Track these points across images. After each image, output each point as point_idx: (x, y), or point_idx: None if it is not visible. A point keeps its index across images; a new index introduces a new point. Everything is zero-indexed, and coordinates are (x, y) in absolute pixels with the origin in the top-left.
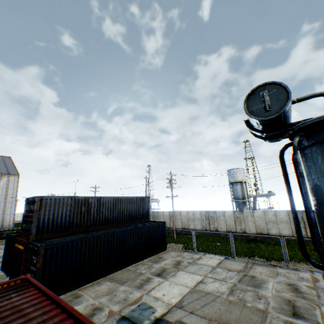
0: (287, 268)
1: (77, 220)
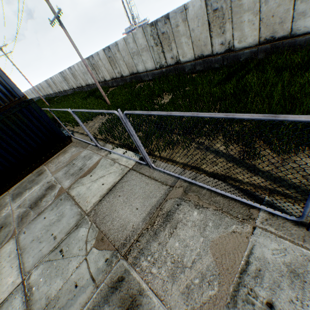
0: (305, 228)
1: None
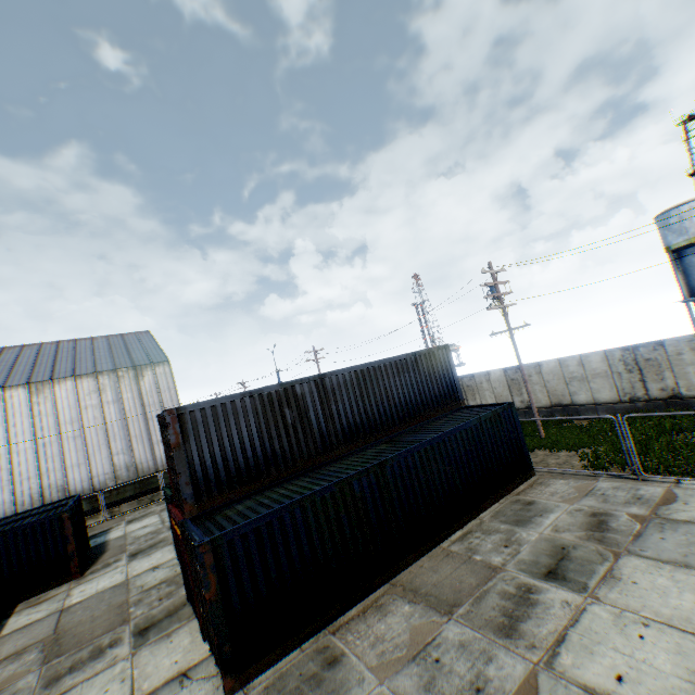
0: None
1: (283, 447)
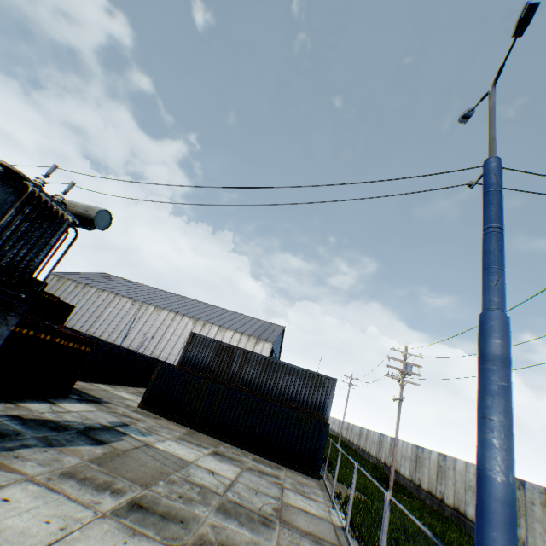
0: None
1: (216, 367)
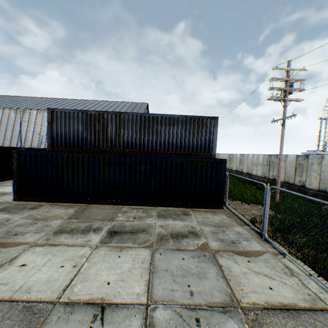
0: None
1: (91, 139)
